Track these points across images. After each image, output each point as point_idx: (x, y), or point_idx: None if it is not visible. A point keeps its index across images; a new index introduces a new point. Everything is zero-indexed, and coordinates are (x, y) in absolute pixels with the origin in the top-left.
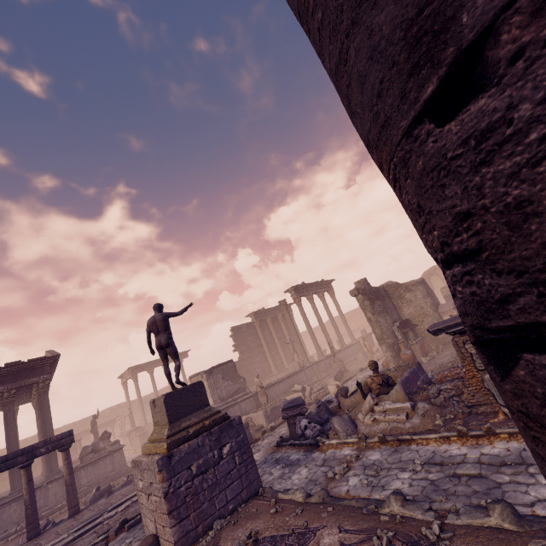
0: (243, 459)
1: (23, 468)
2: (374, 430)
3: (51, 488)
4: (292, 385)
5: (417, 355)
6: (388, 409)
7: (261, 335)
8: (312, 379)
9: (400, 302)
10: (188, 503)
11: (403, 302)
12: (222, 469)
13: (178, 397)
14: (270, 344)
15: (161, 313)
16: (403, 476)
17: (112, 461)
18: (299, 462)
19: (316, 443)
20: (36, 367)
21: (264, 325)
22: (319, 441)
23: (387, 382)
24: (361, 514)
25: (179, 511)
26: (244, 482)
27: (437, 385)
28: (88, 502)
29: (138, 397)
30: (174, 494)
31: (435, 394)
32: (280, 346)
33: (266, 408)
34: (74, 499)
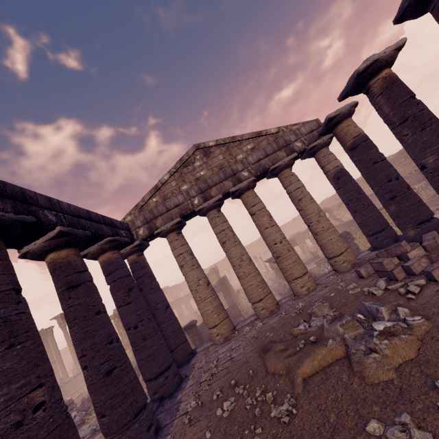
0: None
1: None
2: None
3: None
4: None
5: None
6: None
7: None
8: (70, 392)
9: None
10: None
11: None
12: None
13: None
14: None
15: None
16: None
17: None
18: None
19: (83, 421)
20: None
21: None
22: (85, 419)
23: None
24: None
25: None
26: None
27: None
28: None
29: None
30: None
31: None
32: None
33: None
34: None
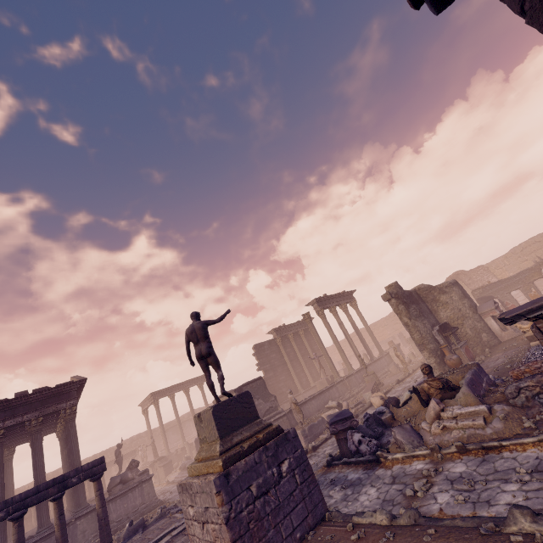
0: (304, 478)
1: (54, 501)
2: (446, 439)
3: (79, 525)
4: (324, 402)
5: (463, 360)
6: (459, 415)
7: (284, 352)
8: (345, 395)
9: (435, 305)
10: (252, 531)
11: (439, 305)
12: (283, 490)
13: (227, 409)
14: (293, 361)
15: (200, 321)
16: (509, 488)
17: (141, 492)
18: (362, 482)
19: (377, 459)
20: (63, 392)
21: (286, 342)
22: (380, 456)
23: (450, 385)
24: (478, 535)
25: (243, 540)
26: (308, 505)
27: (514, 383)
28: (121, 538)
29: (160, 425)
30: (236, 520)
31: (514, 394)
32: (304, 363)
33: (303, 426)
34: (107, 535)
